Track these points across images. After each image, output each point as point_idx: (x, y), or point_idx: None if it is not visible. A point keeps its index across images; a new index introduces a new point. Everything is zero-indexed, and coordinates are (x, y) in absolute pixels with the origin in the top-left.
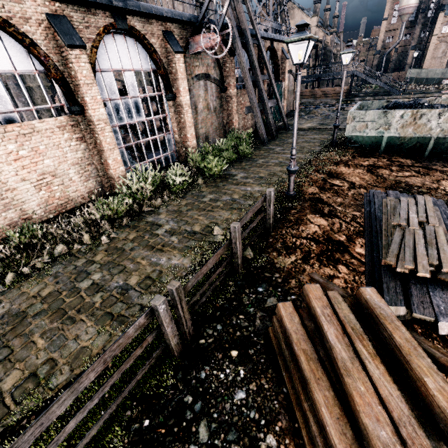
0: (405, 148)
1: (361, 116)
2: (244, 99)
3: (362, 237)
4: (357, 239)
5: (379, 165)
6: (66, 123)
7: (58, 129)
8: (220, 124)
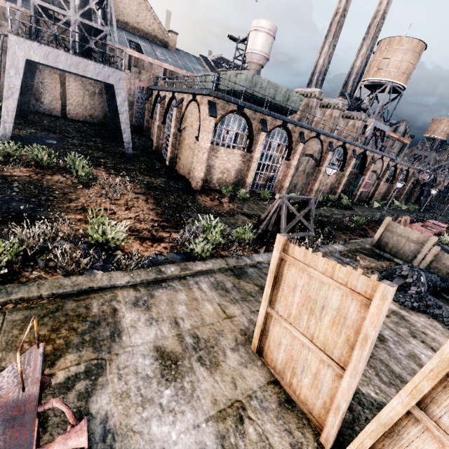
0: None
1: None
2: (416, 193)
3: None
4: None
5: None
6: (388, 185)
7: (386, 185)
8: (406, 197)
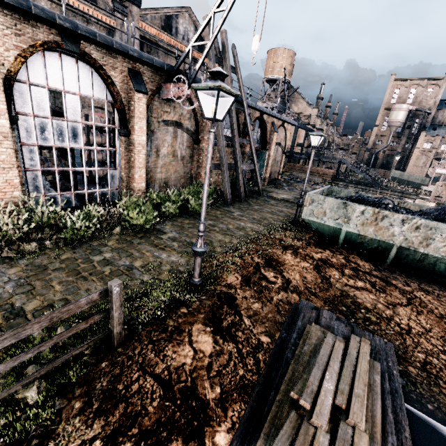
0: (366, 248)
1: (320, 201)
2: None
3: (245, 401)
4: (234, 404)
5: (331, 262)
6: None
7: None
8: (187, 173)
